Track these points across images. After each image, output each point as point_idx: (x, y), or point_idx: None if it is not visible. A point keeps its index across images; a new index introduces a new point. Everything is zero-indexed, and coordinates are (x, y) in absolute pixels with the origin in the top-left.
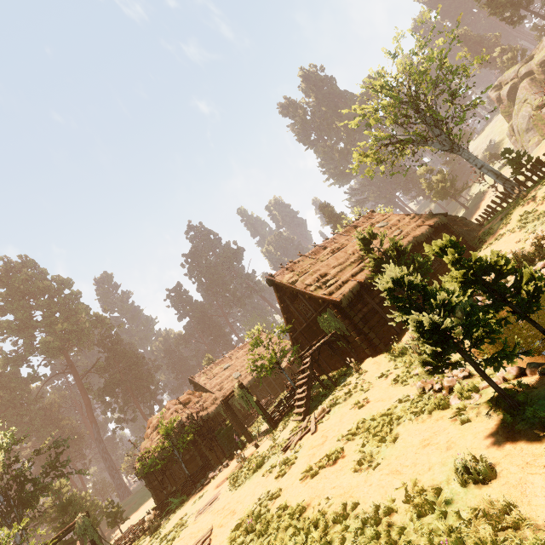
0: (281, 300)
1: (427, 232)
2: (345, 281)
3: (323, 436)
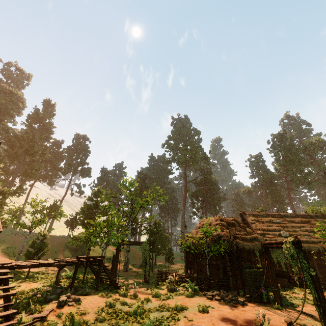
0: None
1: None
2: None
3: None
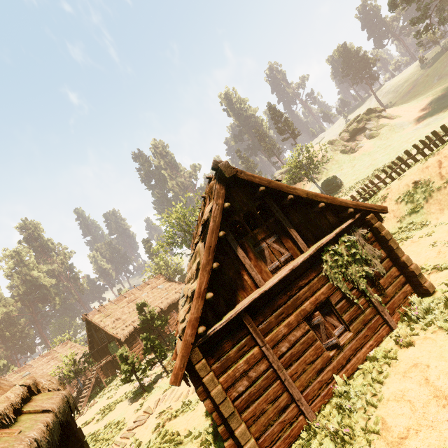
0: (89, 329)
1: (178, 297)
2: (127, 325)
3: (88, 415)
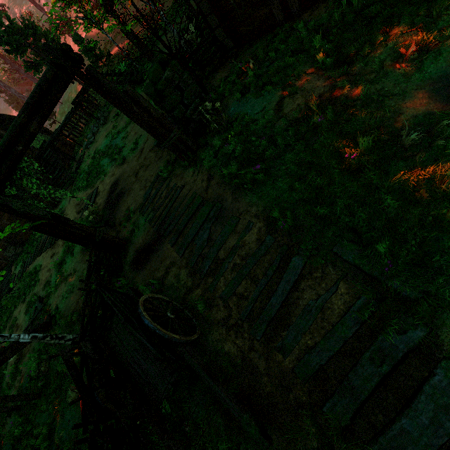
0: None
1: None
2: None
3: None
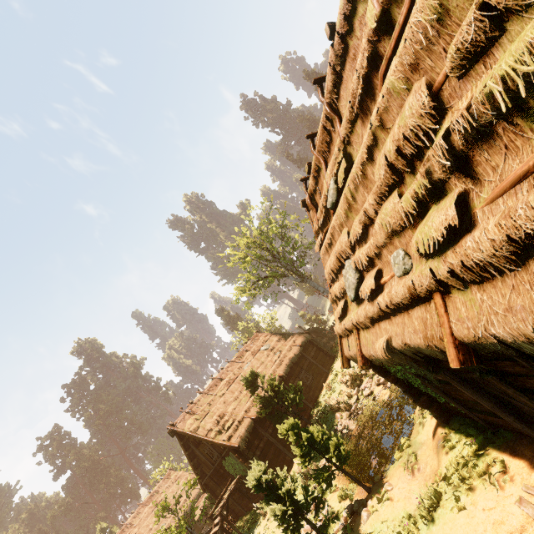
0: (185, 446)
1: (299, 352)
2: (241, 419)
3: None
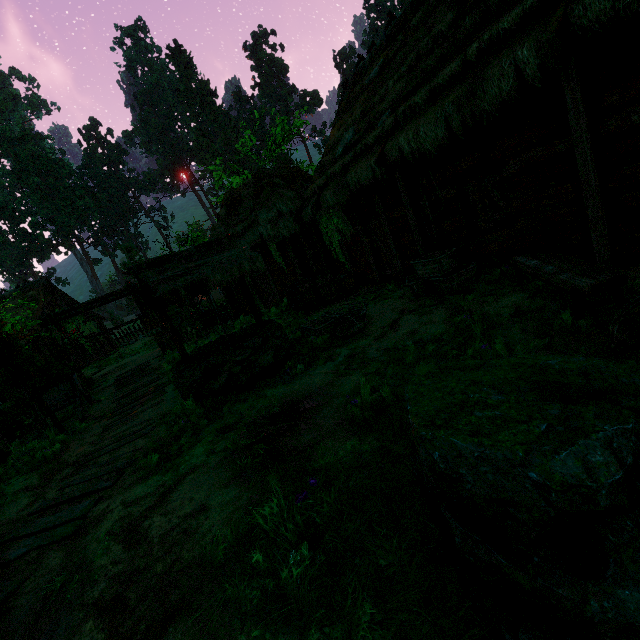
0: None
1: None
2: None
3: None
